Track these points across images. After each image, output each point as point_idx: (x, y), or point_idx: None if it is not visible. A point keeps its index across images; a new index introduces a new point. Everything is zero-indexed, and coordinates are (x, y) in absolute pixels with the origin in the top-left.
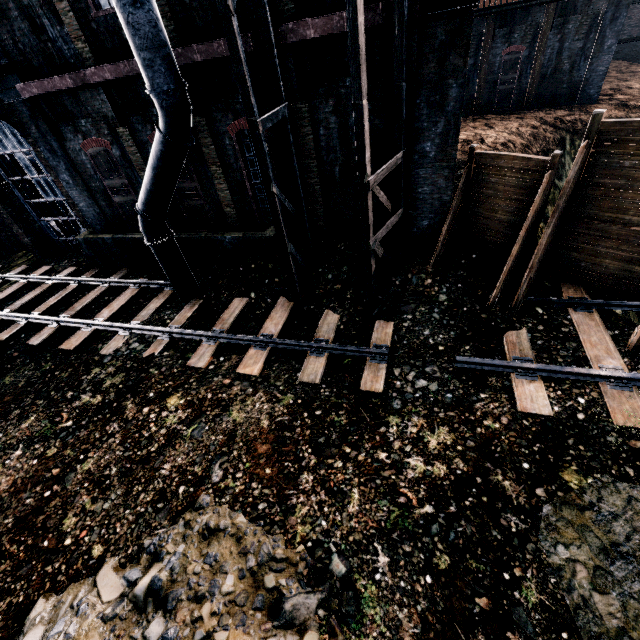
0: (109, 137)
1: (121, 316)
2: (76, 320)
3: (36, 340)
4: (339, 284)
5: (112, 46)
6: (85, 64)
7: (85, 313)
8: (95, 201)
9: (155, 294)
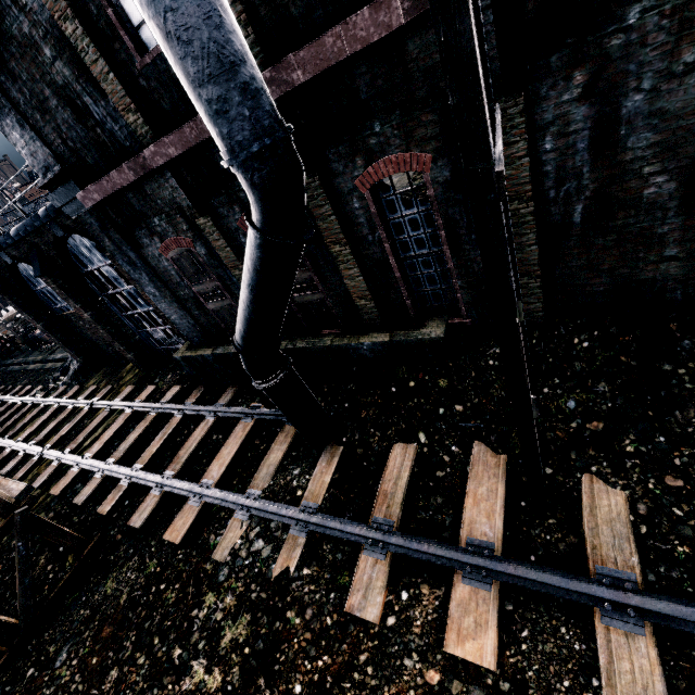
0: (189, 233)
1: (234, 472)
2: (181, 485)
3: (138, 519)
4: (597, 420)
5: (171, 105)
6: (142, 143)
7: (192, 464)
8: (187, 311)
9: (273, 430)
